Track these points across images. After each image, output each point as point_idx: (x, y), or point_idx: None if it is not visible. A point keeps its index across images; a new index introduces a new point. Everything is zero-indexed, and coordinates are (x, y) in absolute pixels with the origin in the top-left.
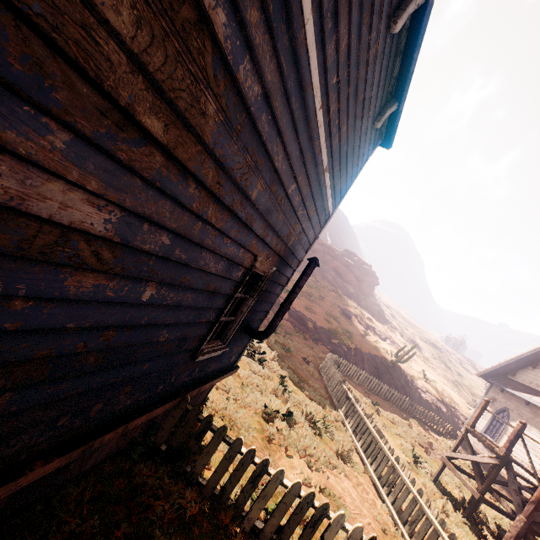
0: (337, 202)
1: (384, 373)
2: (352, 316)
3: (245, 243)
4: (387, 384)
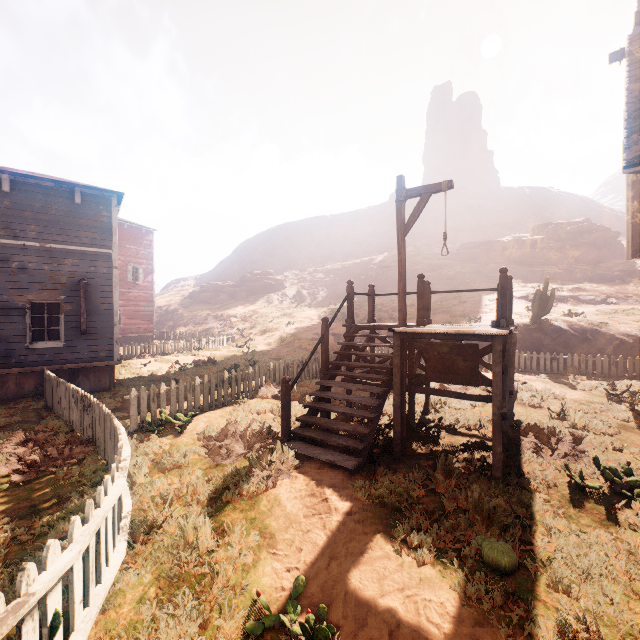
0: (109, 243)
1: (521, 341)
2: (514, 301)
3: (3, 293)
4: (531, 352)
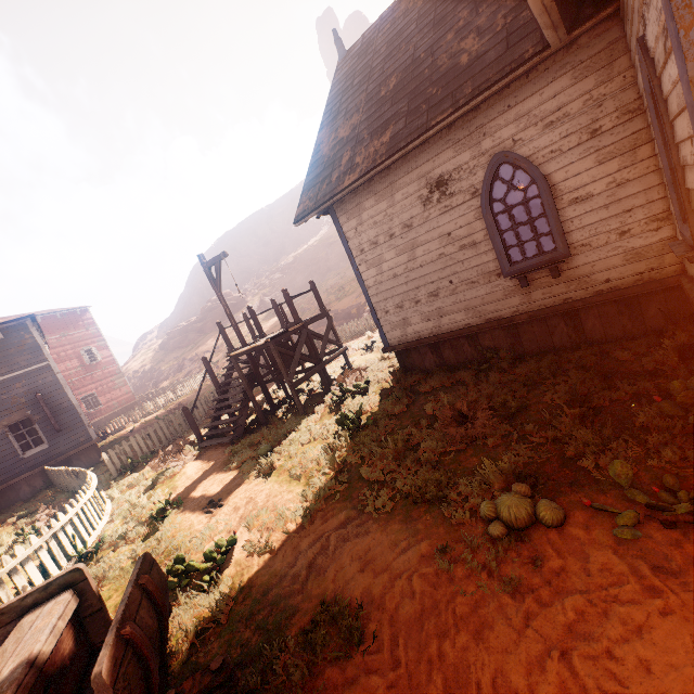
0: (44, 357)
1: None
2: None
3: None
4: None
